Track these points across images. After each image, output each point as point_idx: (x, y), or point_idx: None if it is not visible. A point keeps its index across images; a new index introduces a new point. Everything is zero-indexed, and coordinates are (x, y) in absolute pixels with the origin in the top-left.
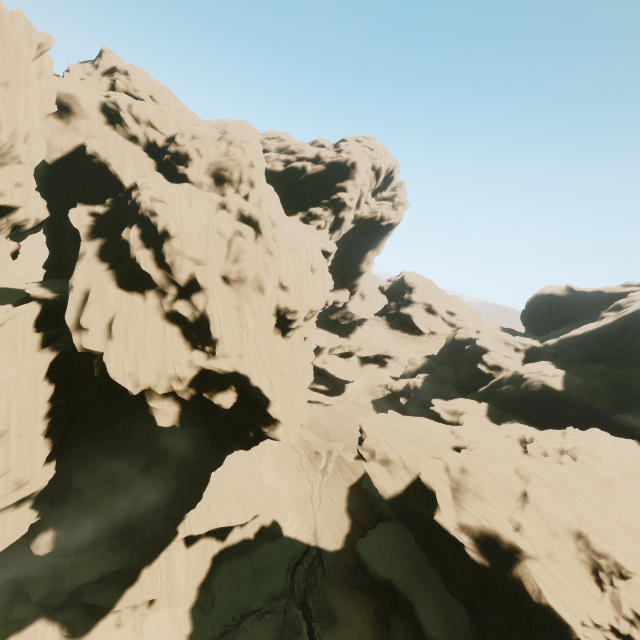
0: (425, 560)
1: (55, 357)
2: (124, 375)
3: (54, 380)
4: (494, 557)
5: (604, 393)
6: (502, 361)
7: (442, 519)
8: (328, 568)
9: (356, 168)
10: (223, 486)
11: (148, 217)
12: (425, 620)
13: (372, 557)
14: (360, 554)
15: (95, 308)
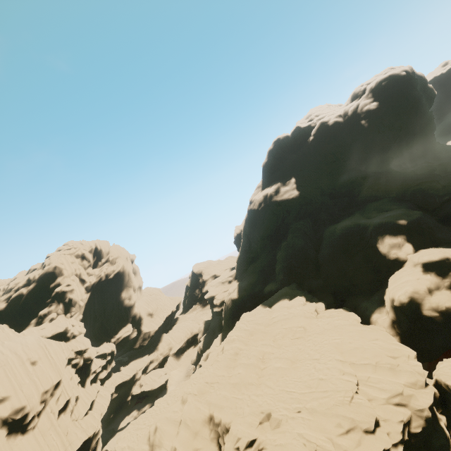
0: None
1: None
2: None
3: None
4: None
5: (257, 280)
6: (223, 296)
7: None
8: None
9: (59, 268)
10: None
11: None
12: None
13: None
14: None
15: None
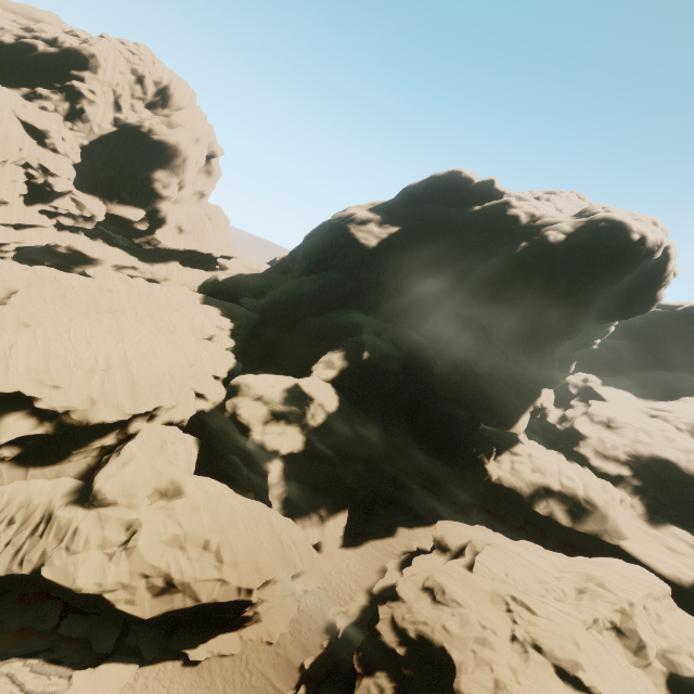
0: None
1: None
2: None
3: None
4: None
5: (256, 288)
6: None
7: None
8: None
9: (97, 61)
10: None
11: None
12: None
13: None
14: None
15: None
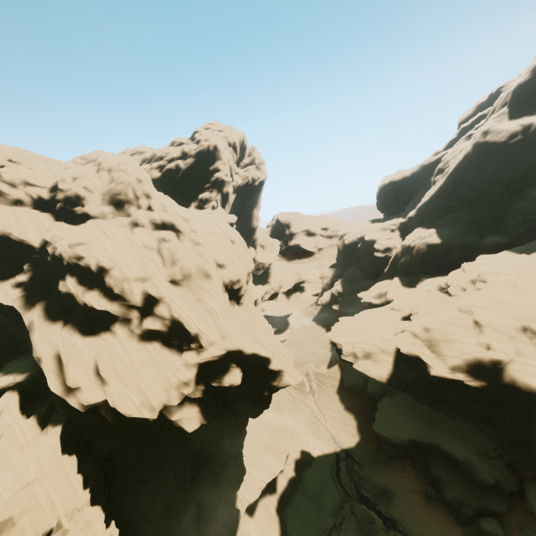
0: (423, 410)
1: (61, 429)
2: (137, 408)
3: (71, 450)
4: (486, 376)
5: (466, 230)
6: (388, 243)
7: (437, 372)
8: (360, 460)
9: (218, 149)
10: (249, 450)
11: (76, 263)
12: (453, 451)
13: (390, 431)
14: (381, 434)
15: (75, 365)
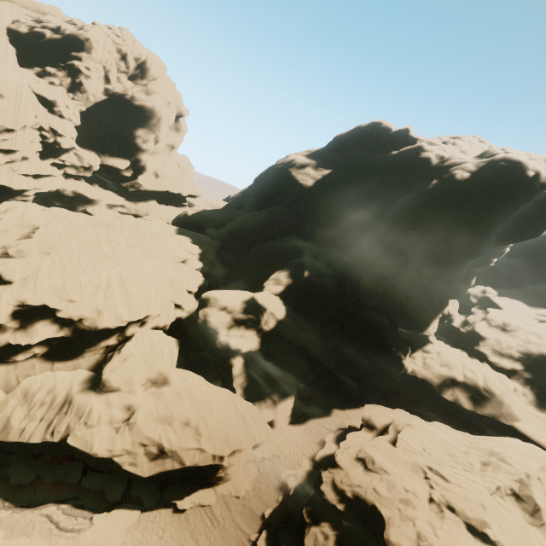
0: None
1: None
2: None
3: None
4: None
5: (217, 220)
6: None
7: None
8: None
9: (91, 44)
10: None
11: None
12: None
13: None
14: None
15: None
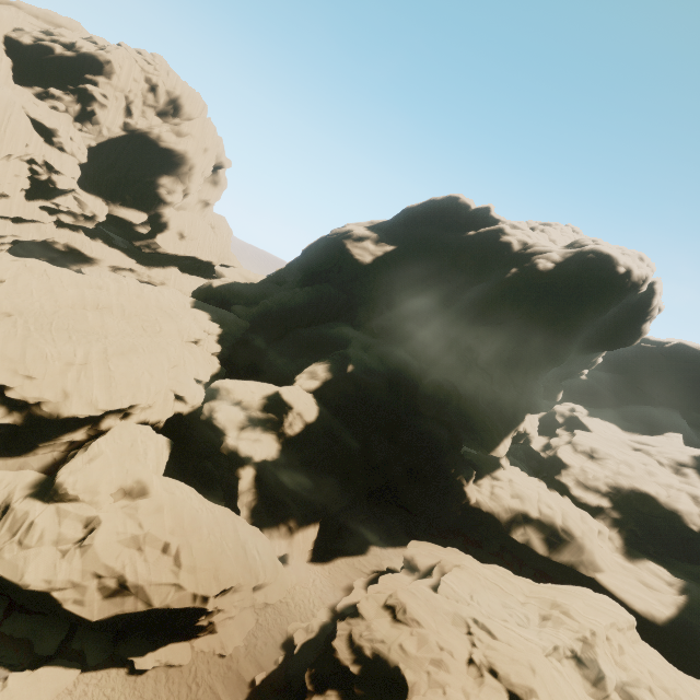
0: None
1: None
2: None
3: None
4: None
5: (250, 296)
6: None
7: None
8: None
9: (112, 68)
10: None
11: None
12: None
13: None
14: None
15: None
